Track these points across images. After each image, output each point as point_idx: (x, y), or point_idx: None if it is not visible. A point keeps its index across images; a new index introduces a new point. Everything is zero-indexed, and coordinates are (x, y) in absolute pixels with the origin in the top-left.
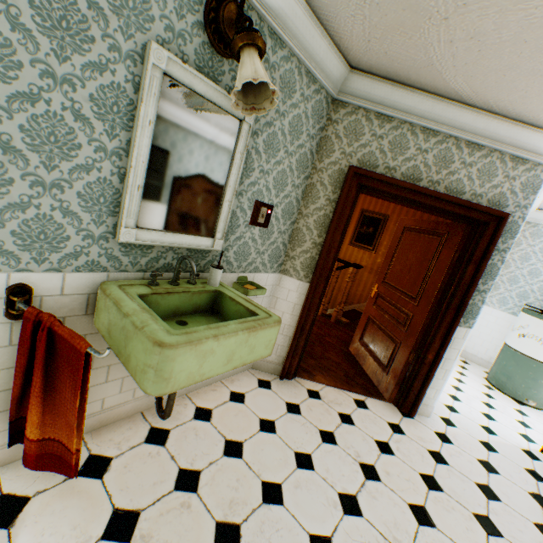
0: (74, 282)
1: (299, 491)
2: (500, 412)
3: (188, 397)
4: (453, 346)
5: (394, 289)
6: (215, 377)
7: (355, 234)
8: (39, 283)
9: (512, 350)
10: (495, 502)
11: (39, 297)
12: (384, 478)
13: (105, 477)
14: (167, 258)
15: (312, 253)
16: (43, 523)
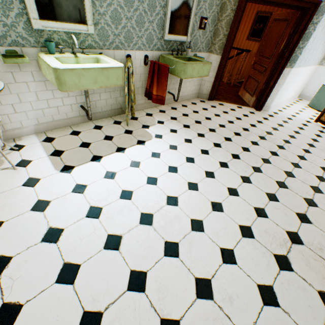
0: (154, 55)
1: (215, 119)
2: (304, 113)
3: (178, 103)
4: (282, 78)
5: (262, 57)
6: (185, 98)
7: (250, 32)
8: (149, 55)
9: (324, 87)
10: (281, 127)
11: (149, 59)
12: (243, 120)
13: (165, 113)
14: (174, 46)
15: (223, 40)
16: (158, 117)
